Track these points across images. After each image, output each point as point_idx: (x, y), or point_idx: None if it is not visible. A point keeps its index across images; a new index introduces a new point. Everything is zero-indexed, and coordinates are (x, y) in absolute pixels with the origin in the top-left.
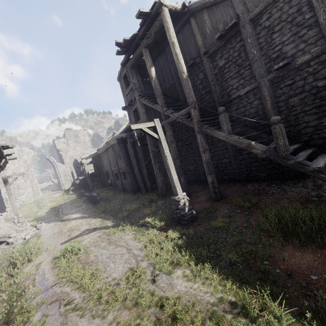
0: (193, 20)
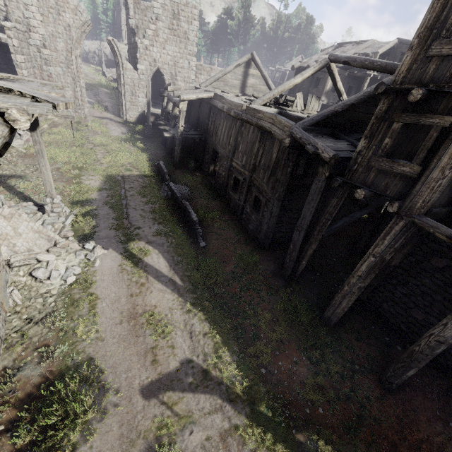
0: None
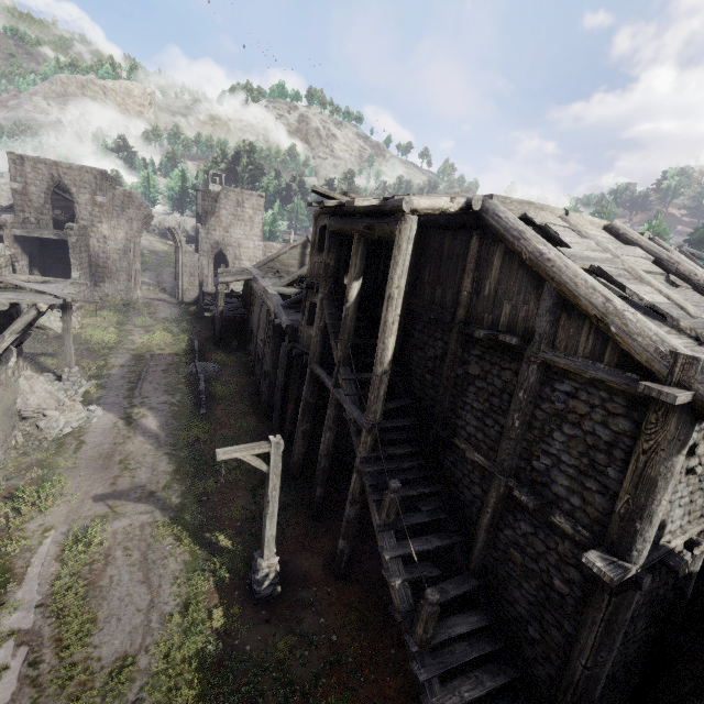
0: (477, 239)
